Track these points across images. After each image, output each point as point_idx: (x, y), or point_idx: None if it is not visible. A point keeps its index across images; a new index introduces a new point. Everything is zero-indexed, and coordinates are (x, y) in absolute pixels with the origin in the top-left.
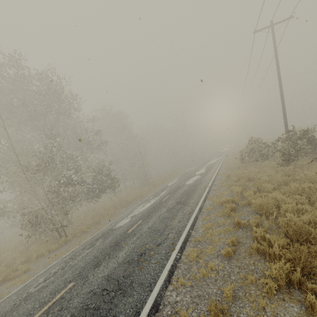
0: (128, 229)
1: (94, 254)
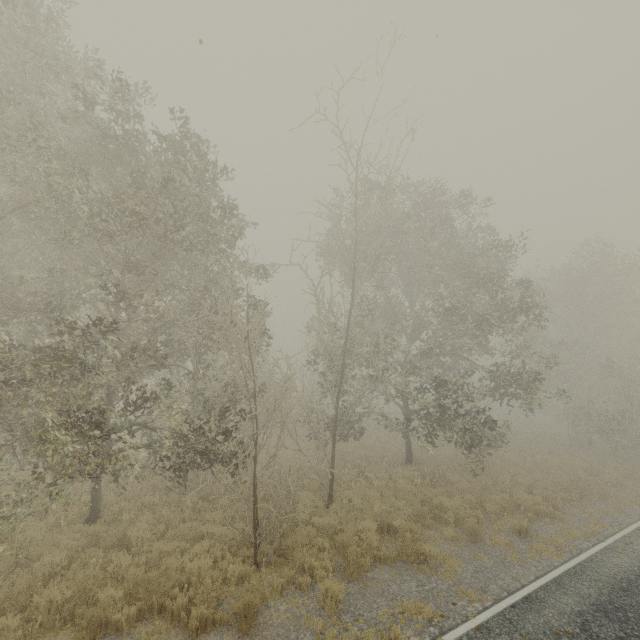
0: None
1: None
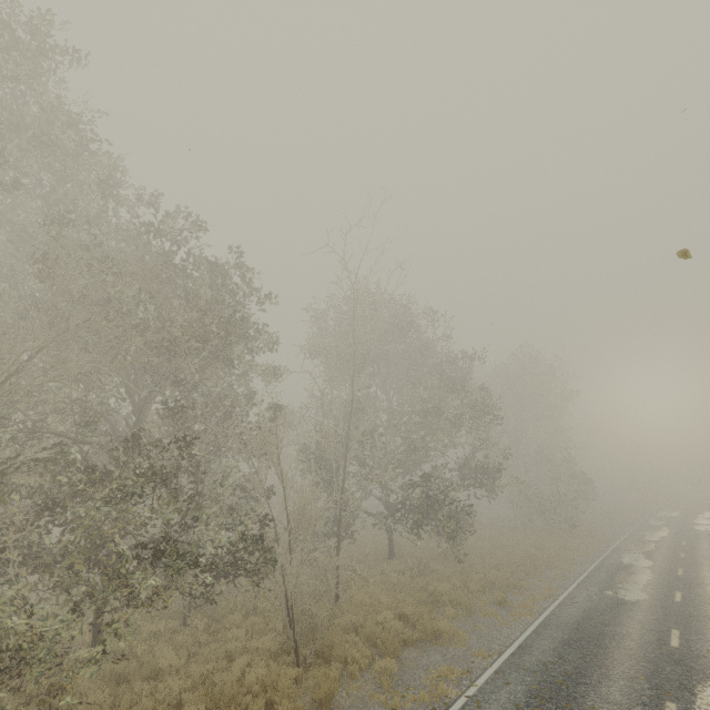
0: (677, 542)
1: (669, 547)
